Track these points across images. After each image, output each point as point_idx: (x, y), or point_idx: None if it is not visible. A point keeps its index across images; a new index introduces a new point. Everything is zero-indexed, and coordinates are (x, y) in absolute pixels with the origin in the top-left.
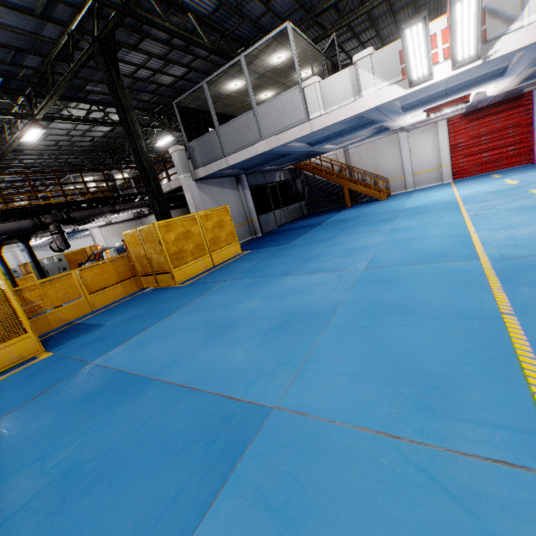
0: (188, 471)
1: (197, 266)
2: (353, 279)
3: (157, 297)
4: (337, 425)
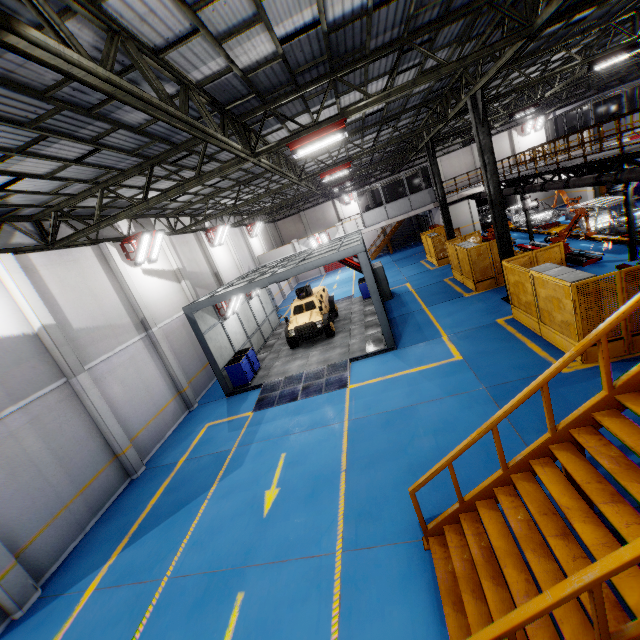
0: None
1: None
2: None
3: None
4: None
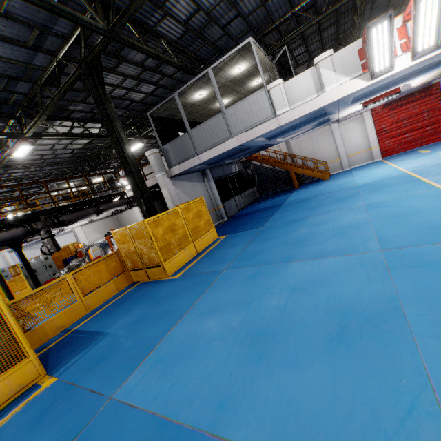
0: None
1: (183, 256)
2: (380, 263)
3: (154, 293)
4: None
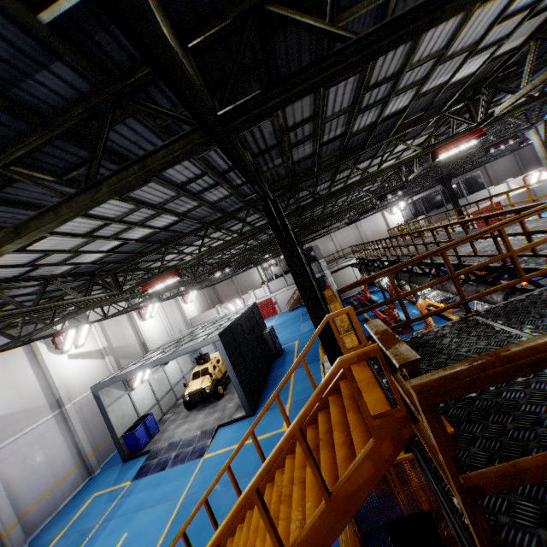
0: None
1: None
2: None
3: None
4: None
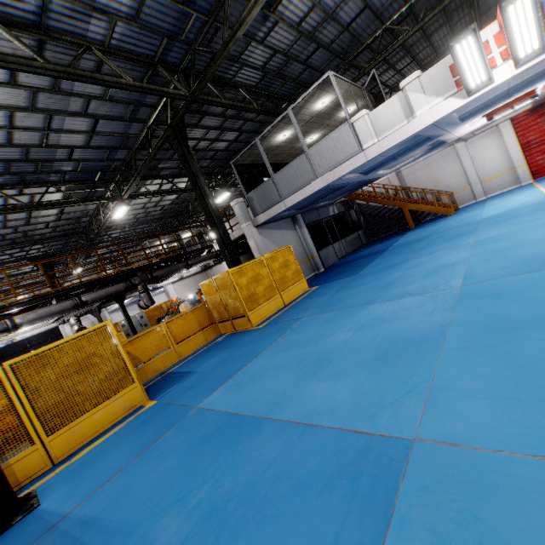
0: (339, 509)
1: (269, 307)
2: (452, 298)
3: (238, 341)
4: (506, 455)
